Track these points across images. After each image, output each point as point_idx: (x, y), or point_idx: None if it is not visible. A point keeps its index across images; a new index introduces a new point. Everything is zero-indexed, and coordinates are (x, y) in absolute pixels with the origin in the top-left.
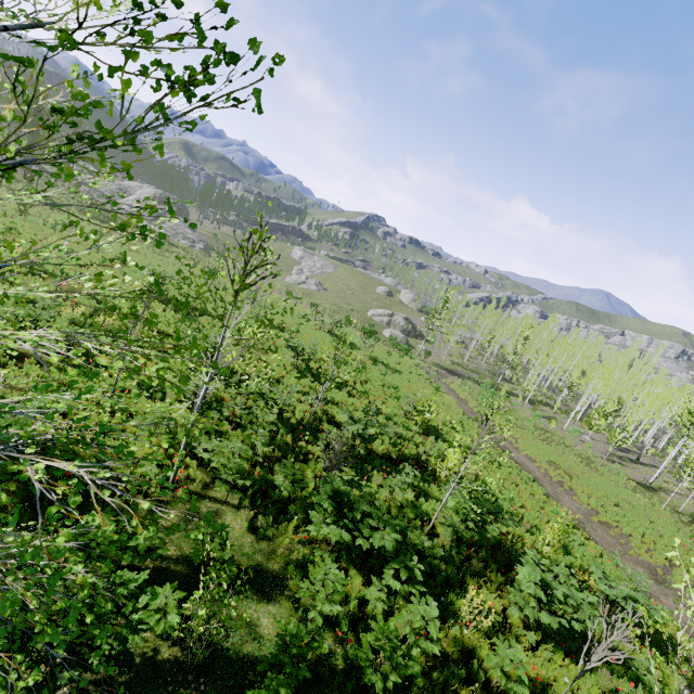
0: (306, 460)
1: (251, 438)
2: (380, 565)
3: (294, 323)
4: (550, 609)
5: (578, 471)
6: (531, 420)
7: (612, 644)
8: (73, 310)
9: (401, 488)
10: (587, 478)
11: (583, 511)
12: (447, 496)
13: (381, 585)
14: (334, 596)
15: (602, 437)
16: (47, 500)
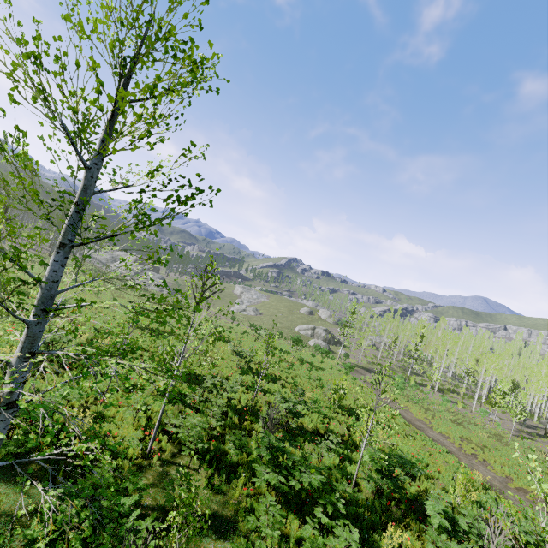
0: (250, 435)
1: (207, 416)
2: (313, 511)
3: (237, 337)
4: (459, 541)
5: (489, 444)
6: (441, 403)
7: (499, 547)
8: (79, 337)
9: (327, 451)
10: (498, 451)
11: (499, 479)
12: (362, 451)
13: (314, 524)
14: (275, 526)
15: (509, 416)
16: (62, 462)
